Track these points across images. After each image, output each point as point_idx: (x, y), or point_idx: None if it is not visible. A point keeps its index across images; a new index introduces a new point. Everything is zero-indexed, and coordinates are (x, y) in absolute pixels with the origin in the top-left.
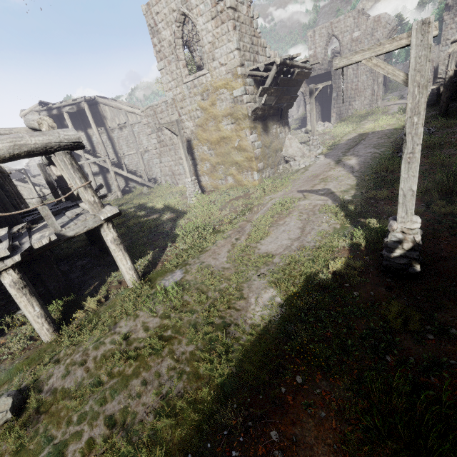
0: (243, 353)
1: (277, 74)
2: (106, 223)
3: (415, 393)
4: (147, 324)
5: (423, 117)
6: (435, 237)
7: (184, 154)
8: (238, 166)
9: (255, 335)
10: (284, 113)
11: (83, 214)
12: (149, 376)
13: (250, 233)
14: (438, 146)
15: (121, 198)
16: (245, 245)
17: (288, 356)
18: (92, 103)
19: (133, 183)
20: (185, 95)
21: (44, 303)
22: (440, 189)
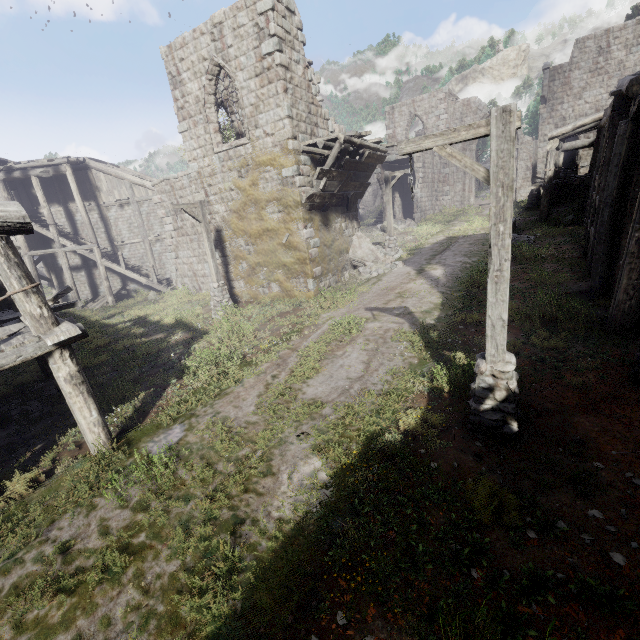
0: (257, 572)
1: (341, 154)
2: (58, 351)
3: (511, 635)
4: (107, 522)
5: (510, 226)
6: (536, 381)
7: (209, 249)
8: (287, 269)
9: (281, 538)
10: (352, 204)
11: (22, 334)
12: (89, 626)
13: (294, 368)
14: (540, 259)
15: (112, 305)
16: (285, 386)
17: (328, 575)
18: (80, 168)
19: (134, 285)
20: (215, 168)
21: None
22: (542, 315)
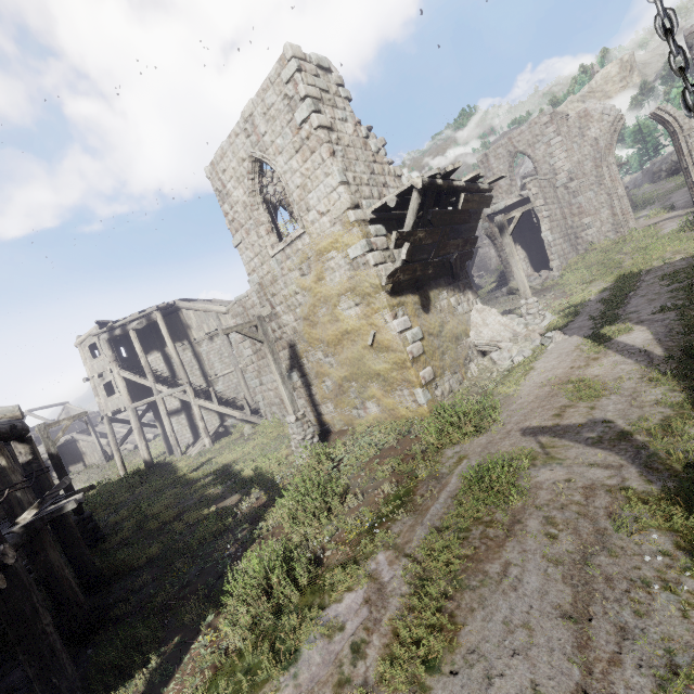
0: None
1: (424, 206)
2: None
3: None
4: None
5: None
6: None
7: (278, 373)
8: (382, 379)
9: None
10: (458, 270)
11: None
12: None
13: (396, 625)
14: None
15: (208, 448)
16: None
17: None
18: (171, 311)
19: (231, 419)
20: (275, 274)
21: None
22: None
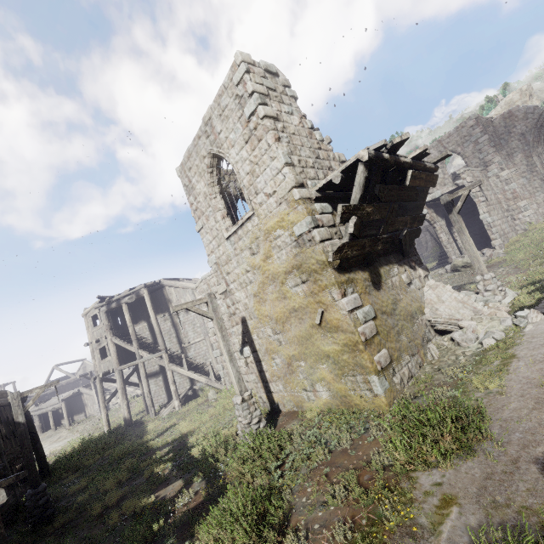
0: None
1: (371, 182)
2: None
3: None
4: None
5: None
6: None
7: (226, 350)
8: (332, 362)
9: None
10: (407, 247)
11: None
12: None
13: None
14: None
15: (177, 411)
16: None
17: None
18: (157, 288)
19: (200, 383)
20: (229, 254)
21: None
22: None
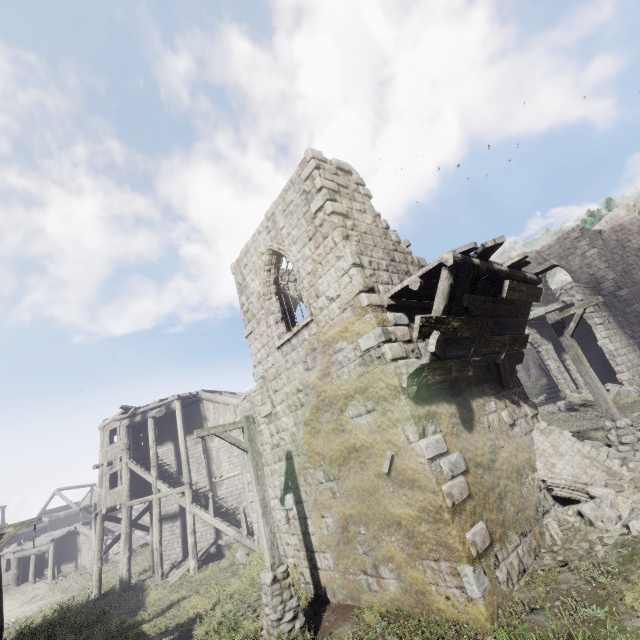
0: None
1: (457, 290)
2: None
3: None
4: None
5: None
6: None
7: (259, 498)
8: (405, 533)
9: None
10: (507, 374)
11: None
12: None
13: None
14: None
15: (191, 576)
16: None
17: None
18: (194, 401)
19: (227, 536)
20: (279, 367)
21: None
22: None
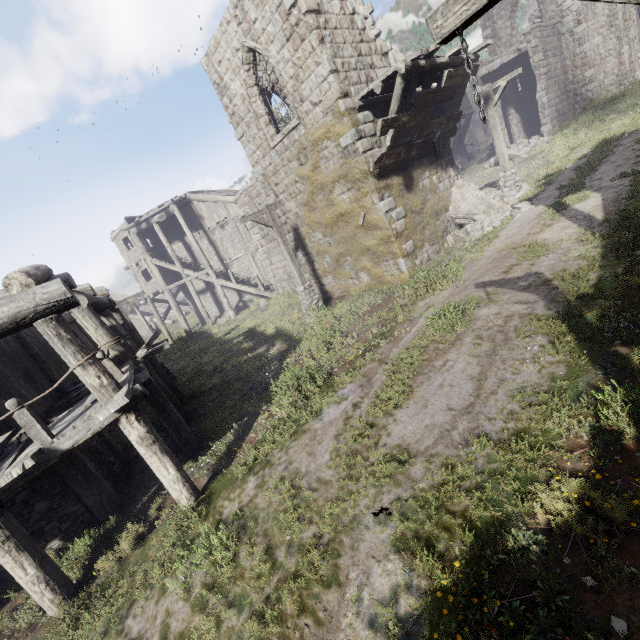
0: None
1: (408, 90)
2: (124, 416)
3: None
4: (167, 622)
5: None
6: None
7: (287, 252)
8: (372, 253)
9: None
10: (441, 148)
11: (98, 401)
12: None
13: (377, 393)
14: None
15: (233, 319)
16: (367, 421)
17: None
18: (184, 204)
19: (248, 296)
20: (276, 165)
21: (84, 527)
22: None
